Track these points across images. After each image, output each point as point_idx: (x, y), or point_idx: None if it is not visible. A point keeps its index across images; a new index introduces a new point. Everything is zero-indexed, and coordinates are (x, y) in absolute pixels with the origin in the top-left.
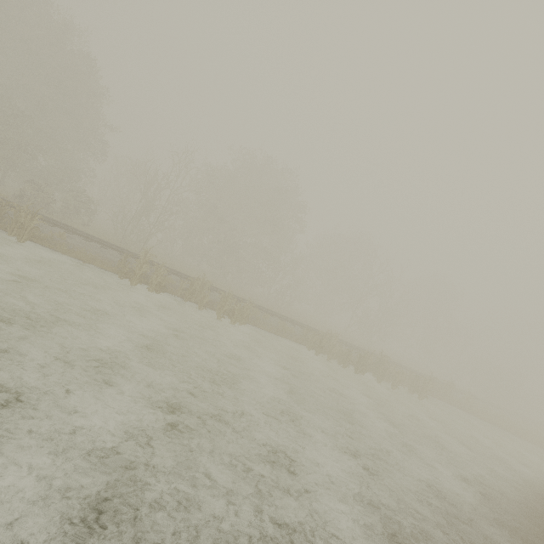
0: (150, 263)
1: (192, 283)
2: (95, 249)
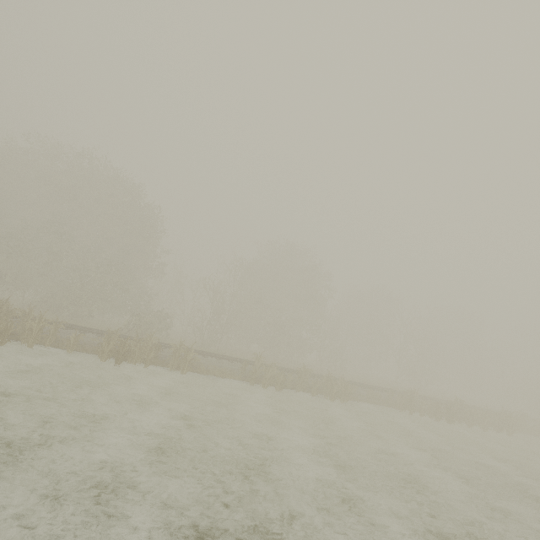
0: (252, 364)
1: (301, 374)
2: (216, 363)
